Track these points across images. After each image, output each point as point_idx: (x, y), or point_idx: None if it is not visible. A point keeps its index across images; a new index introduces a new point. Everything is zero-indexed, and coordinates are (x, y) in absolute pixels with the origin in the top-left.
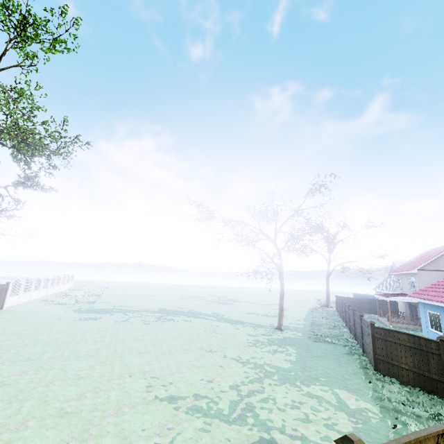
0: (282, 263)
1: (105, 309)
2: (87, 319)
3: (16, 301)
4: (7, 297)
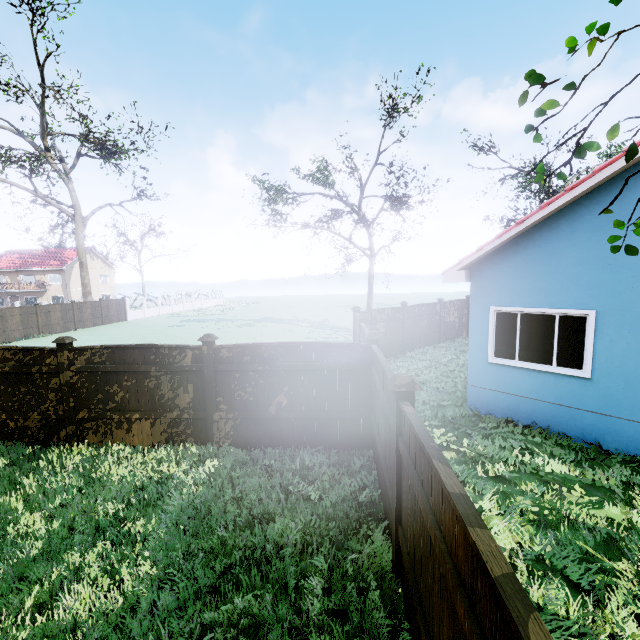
0: (370, 245)
1: (209, 319)
2: (175, 326)
3: (142, 314)
4: (128, 311)
